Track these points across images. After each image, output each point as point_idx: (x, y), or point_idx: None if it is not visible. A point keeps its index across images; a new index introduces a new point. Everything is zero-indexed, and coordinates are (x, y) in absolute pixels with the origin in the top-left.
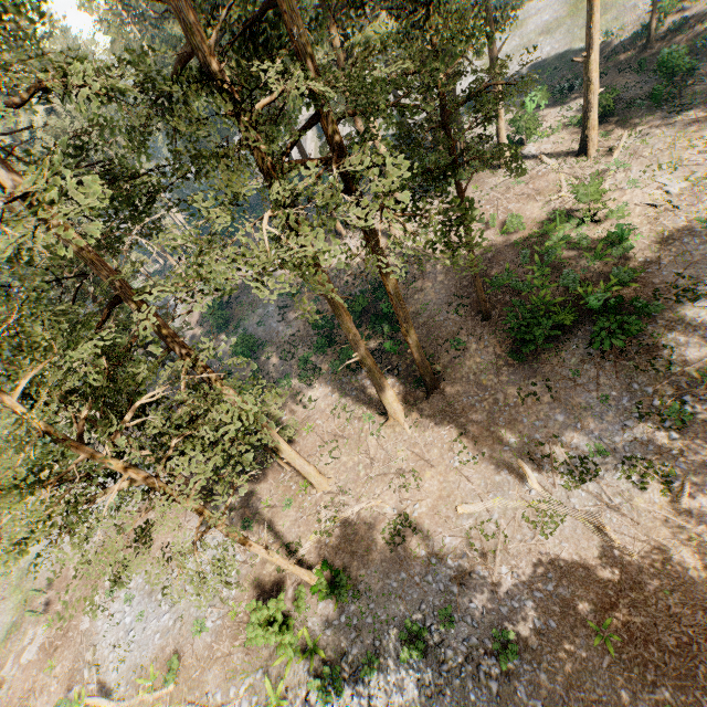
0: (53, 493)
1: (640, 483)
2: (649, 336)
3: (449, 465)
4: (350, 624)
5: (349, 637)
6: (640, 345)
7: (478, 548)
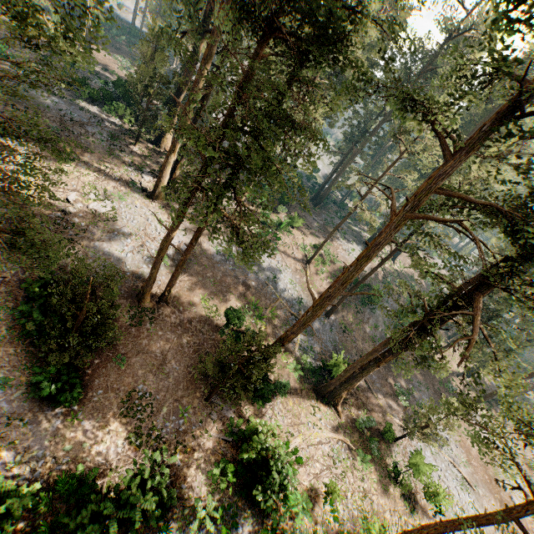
0: None
1: None
2: None
3: None
4: None
5: None
6: None
7: None
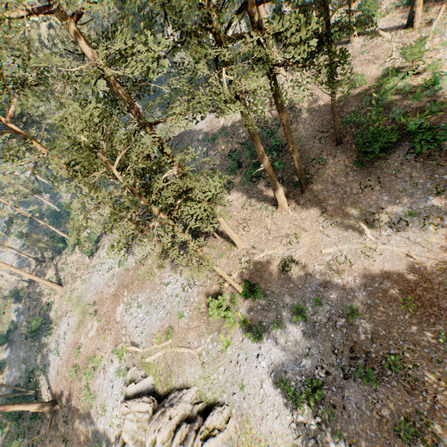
0: (85, 260)
1: (433, 229)
2: (446, 145)
3: (316, 229)
4: (263, 309)
5: (263, 315)
6: (440, 151)
7: (335, 269)
